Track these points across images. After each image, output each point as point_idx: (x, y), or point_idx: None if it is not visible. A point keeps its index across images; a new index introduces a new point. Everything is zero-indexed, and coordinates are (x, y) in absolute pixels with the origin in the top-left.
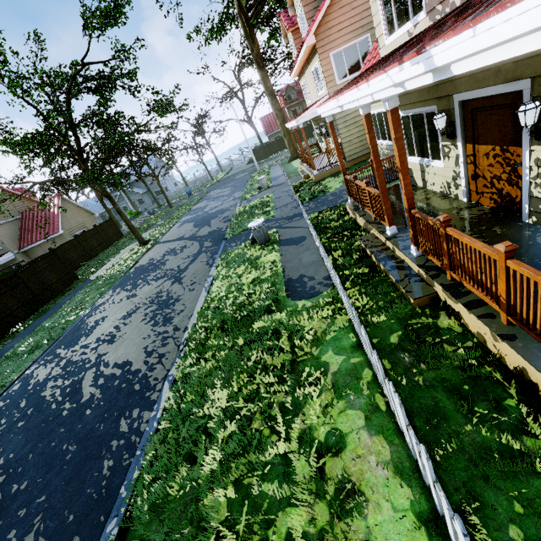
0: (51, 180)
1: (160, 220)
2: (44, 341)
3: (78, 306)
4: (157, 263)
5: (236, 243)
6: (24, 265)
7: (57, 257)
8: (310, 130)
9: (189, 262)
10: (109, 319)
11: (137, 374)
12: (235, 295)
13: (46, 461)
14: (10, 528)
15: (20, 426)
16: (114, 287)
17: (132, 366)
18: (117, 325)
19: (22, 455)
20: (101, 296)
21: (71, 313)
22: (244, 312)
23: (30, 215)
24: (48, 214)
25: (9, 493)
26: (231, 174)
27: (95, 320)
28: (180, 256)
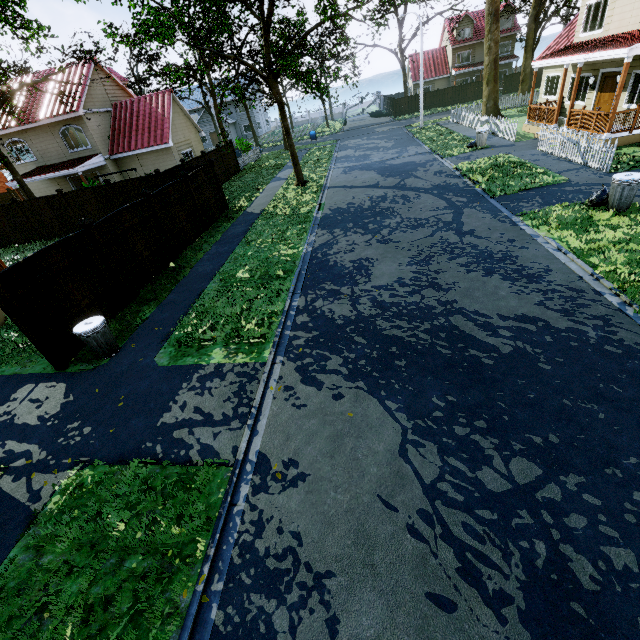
0: (233, 56)
1: (288, 161)
2: (277, 271)
3: (279, 240)
4: (375, 209)
5: (529, 203)
6: (165, 172)
7: (213, 172)
8: (478, 89)
9: (453, 215)
10: (384, 262)
11: (583, 334)
12: None
13: (552, 414)
14: (622, 488)
15: (405, 365)
16: (322, 227)
17: (550, 323)
18: (417, 270)
19: (477, 400)
20: (310, 234)
21: (279, 246)
22: None
23: (128, 110)
24: (154, 114)
25: (534, 443)
26: (356, 125)
27: (351, 260)
28: (416, 206)
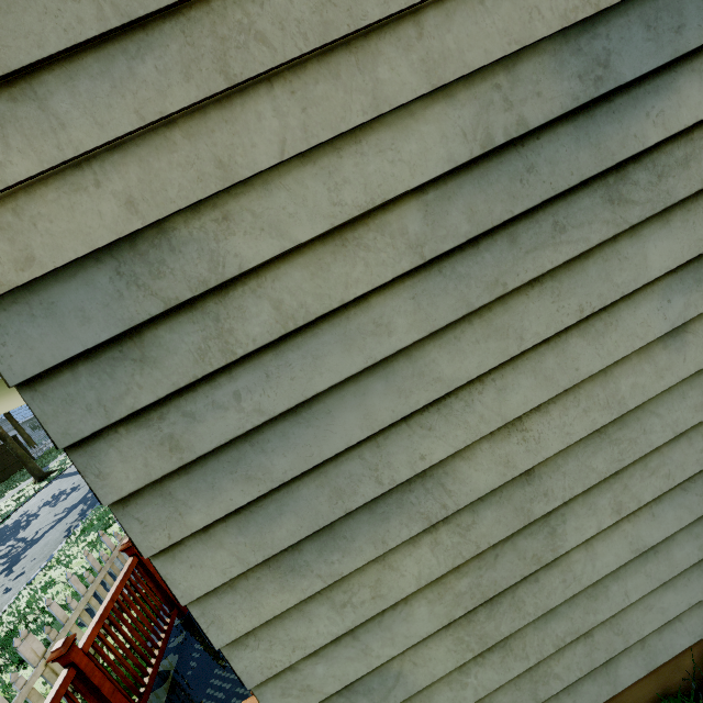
0: None
1: None
2: None
3: None
4: (23, 522)
5: None
6: None
7: None
8: None
9: (54, 523)
10: None
11: None
12: (22, 615)
13: None
14: None
15: None
16: None
17: None
18: None
19: None
20: None
21: None
22: (0, 659)
23: None
24: None
25: None
26: None
27: None
28: (56, 509)
